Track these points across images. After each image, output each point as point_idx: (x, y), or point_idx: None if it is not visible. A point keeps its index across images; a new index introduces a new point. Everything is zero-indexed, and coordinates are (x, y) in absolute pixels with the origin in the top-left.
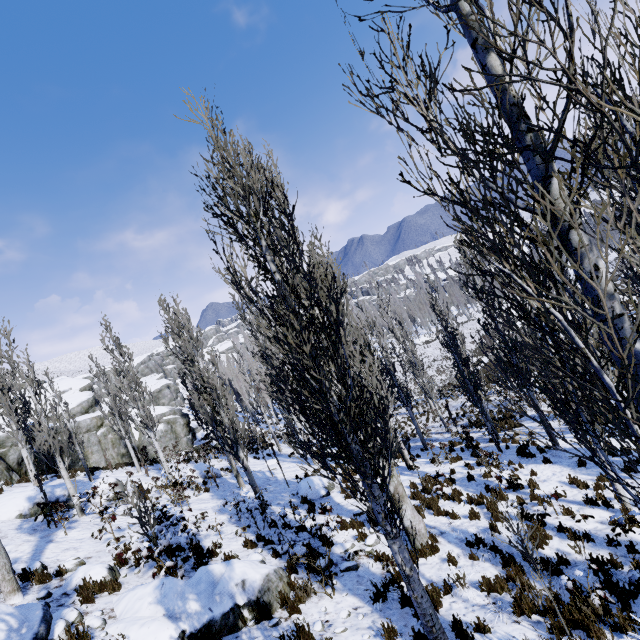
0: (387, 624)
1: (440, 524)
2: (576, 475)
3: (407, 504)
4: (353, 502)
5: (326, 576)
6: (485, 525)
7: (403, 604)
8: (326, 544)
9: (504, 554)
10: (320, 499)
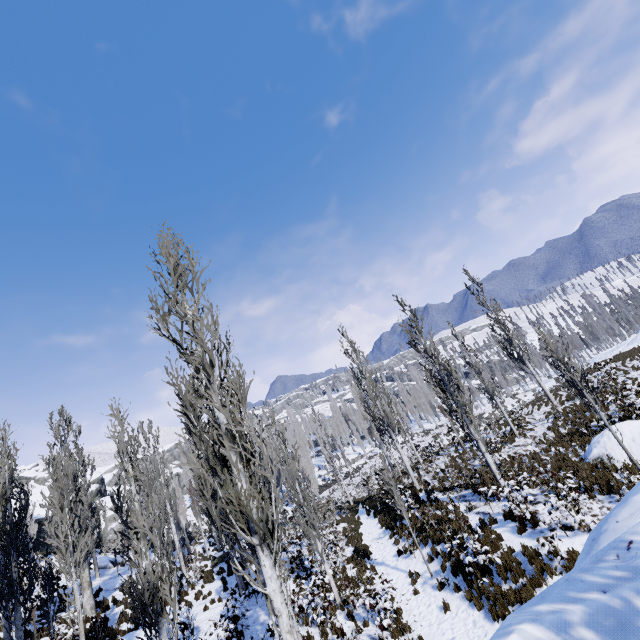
0: (1, 637)
1: (118, 610)
2: (213, 590)
3: (86, 593)
4: (119, 594)
5: (24, 623)
6: (129, 612)
7: (29, 636)
8: (58, 612)
9: (95, 624)
10: (111, 590)
